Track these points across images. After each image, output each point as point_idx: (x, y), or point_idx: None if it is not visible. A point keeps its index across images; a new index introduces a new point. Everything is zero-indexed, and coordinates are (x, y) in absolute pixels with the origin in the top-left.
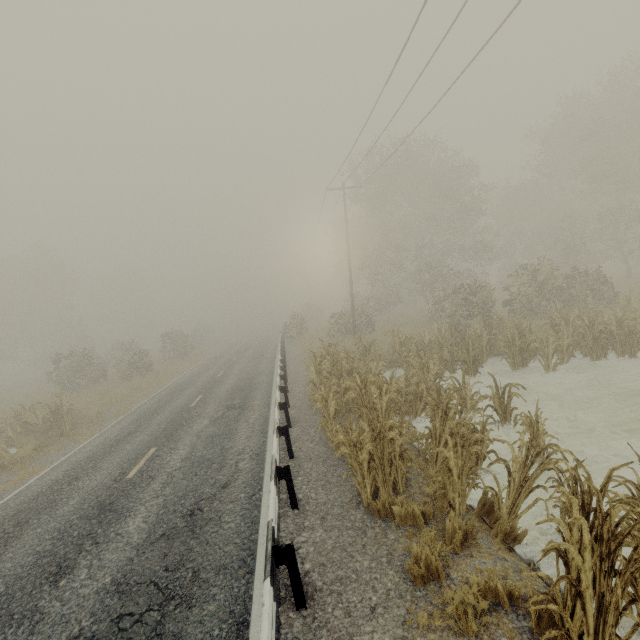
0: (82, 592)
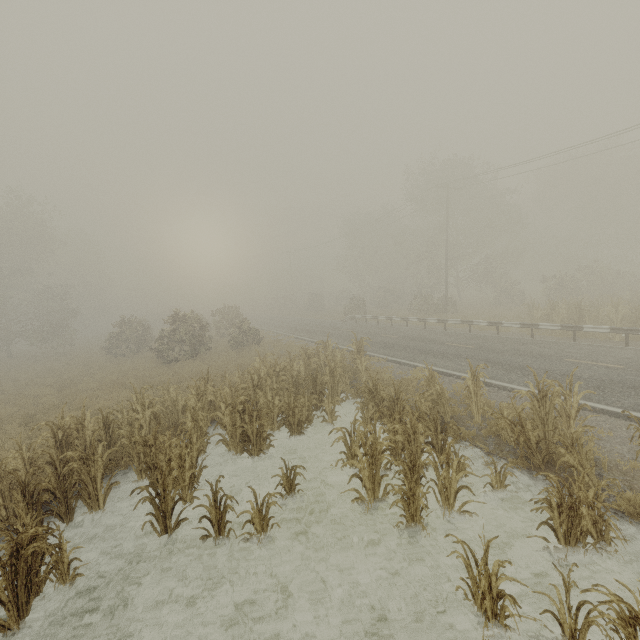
0: None
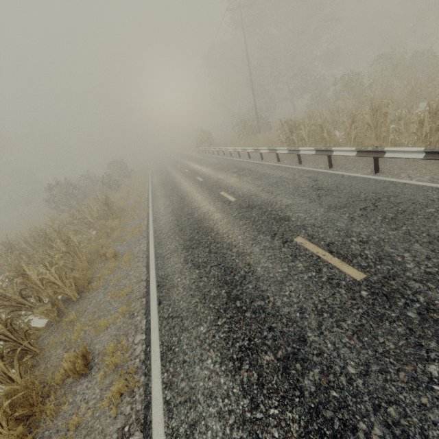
0: (316, 215)
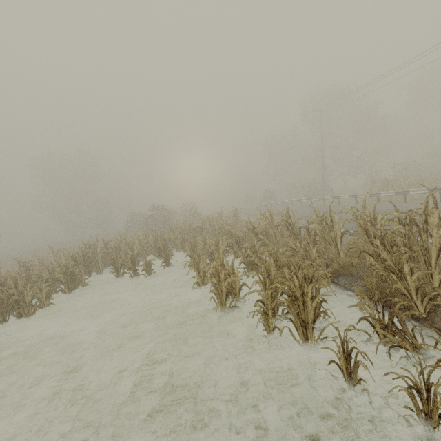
0: None
